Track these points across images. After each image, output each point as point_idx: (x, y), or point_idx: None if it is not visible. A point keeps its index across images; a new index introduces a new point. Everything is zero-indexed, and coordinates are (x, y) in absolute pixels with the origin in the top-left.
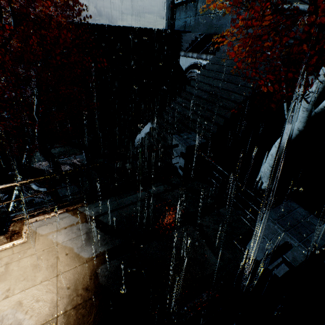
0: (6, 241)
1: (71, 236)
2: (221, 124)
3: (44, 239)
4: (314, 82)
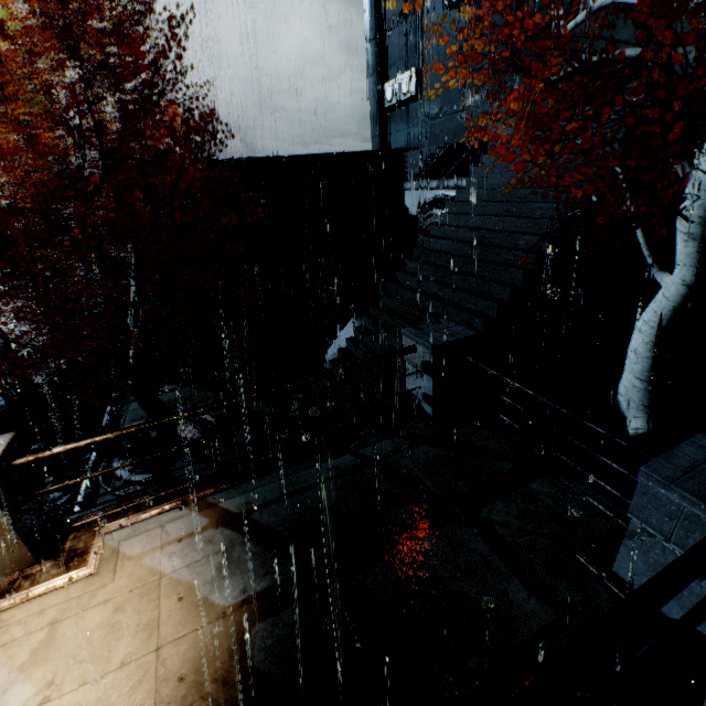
0: (56, 573)
1: (191, 558)
2: (504, 299)
3: (135, 567)
4: (693, 177)
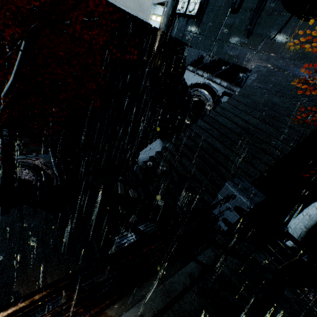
0: None
1: None
2: (261, 170)
3: None
4: None
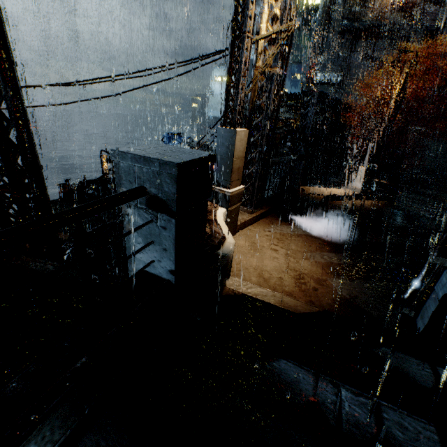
0: None
1: None
2: None
3: None
4: None
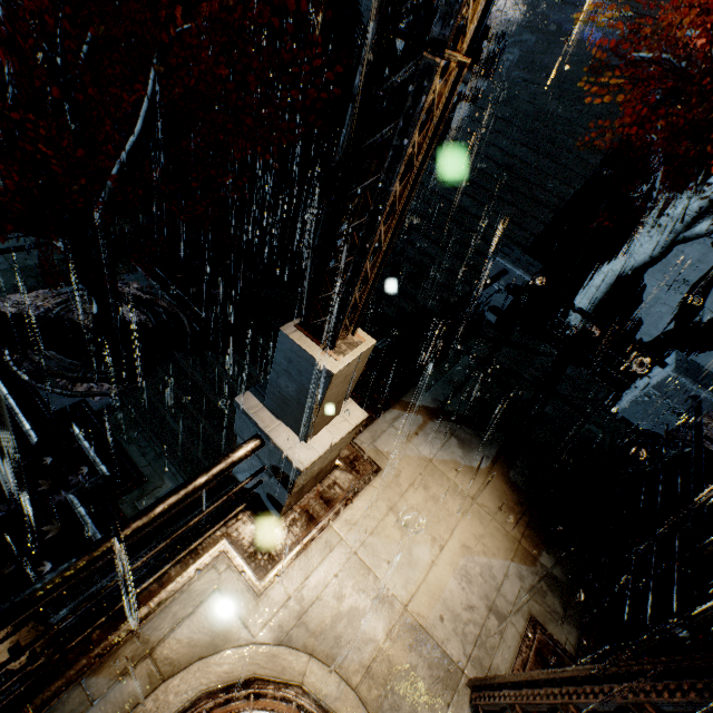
0: (354, 478)
1: (437, 445)
2: (535, 233)
3: (406, 459)
4: (697, 196)
